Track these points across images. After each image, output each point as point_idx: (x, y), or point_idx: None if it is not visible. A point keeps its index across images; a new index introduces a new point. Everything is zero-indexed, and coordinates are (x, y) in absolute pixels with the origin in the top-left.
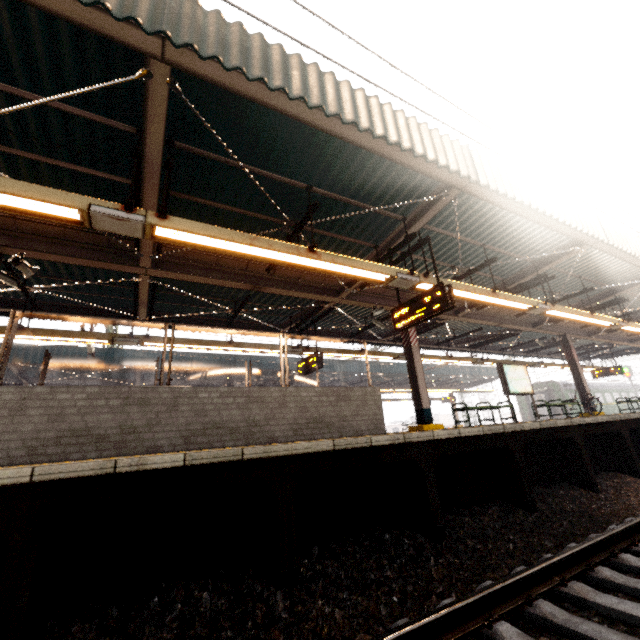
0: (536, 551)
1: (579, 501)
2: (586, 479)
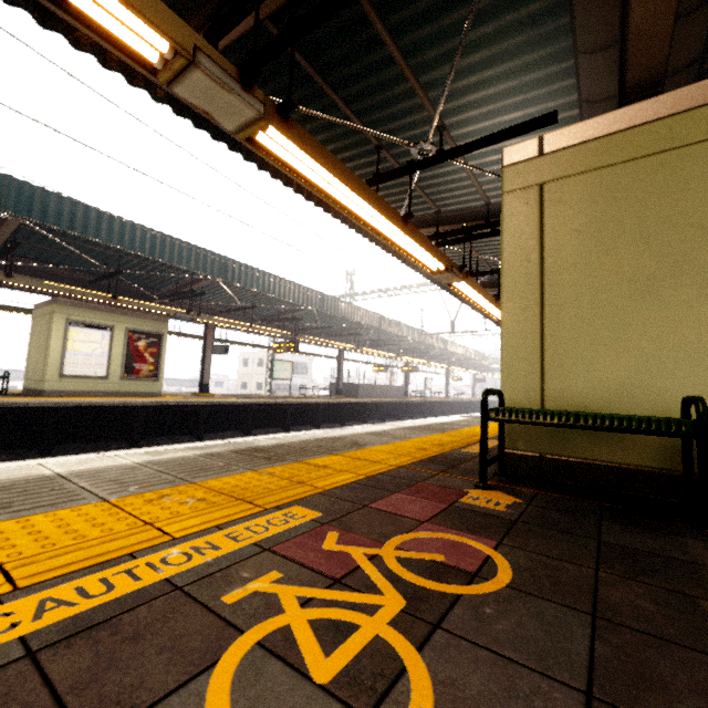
0: None
1: None
2: None
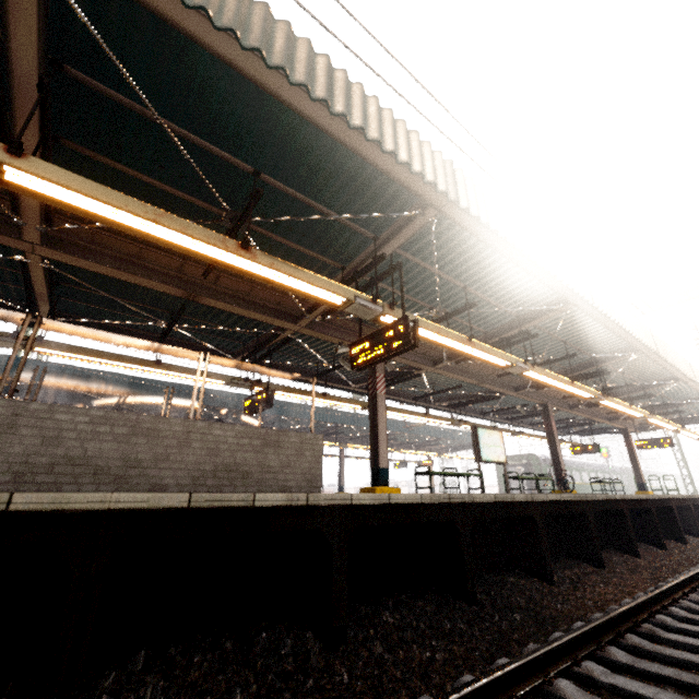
0: (457, 667)
1: (530, 594)
2: (542, 567)
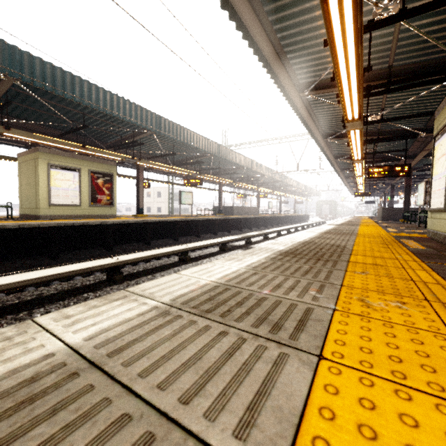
0: None
1: None
2: None
